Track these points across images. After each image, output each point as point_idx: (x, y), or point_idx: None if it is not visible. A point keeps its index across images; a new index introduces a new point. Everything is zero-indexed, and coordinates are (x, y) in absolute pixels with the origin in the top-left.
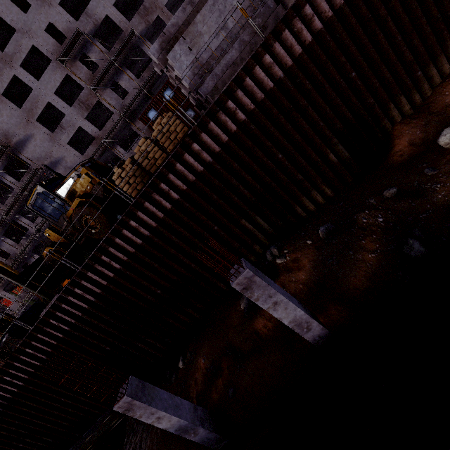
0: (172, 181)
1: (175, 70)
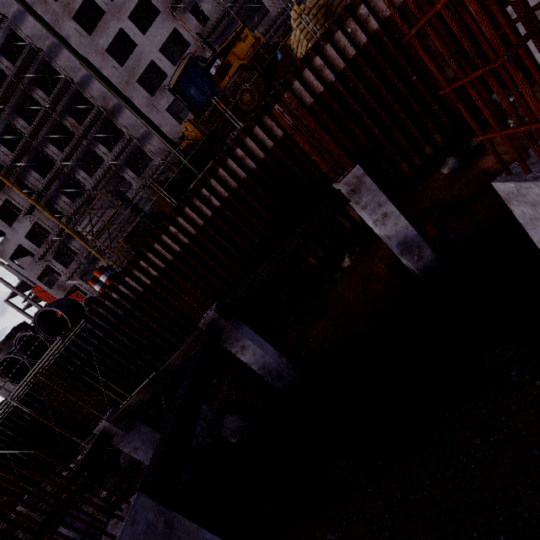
0: (373, 5)
1: None
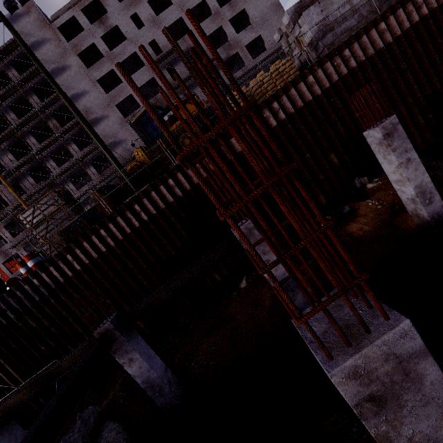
0: (283, 104)
1: (302, 27)
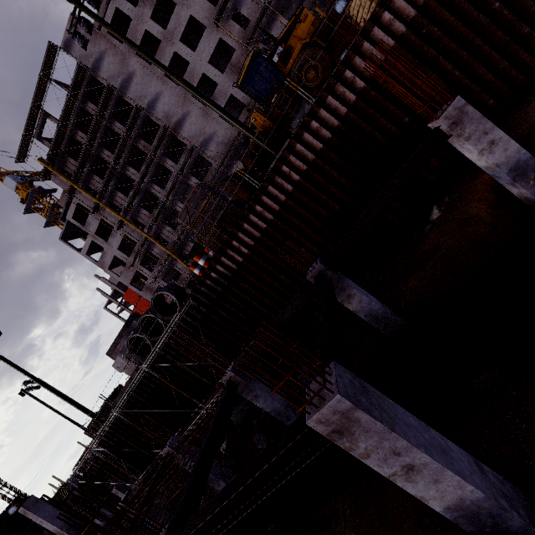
0: None
1: None
